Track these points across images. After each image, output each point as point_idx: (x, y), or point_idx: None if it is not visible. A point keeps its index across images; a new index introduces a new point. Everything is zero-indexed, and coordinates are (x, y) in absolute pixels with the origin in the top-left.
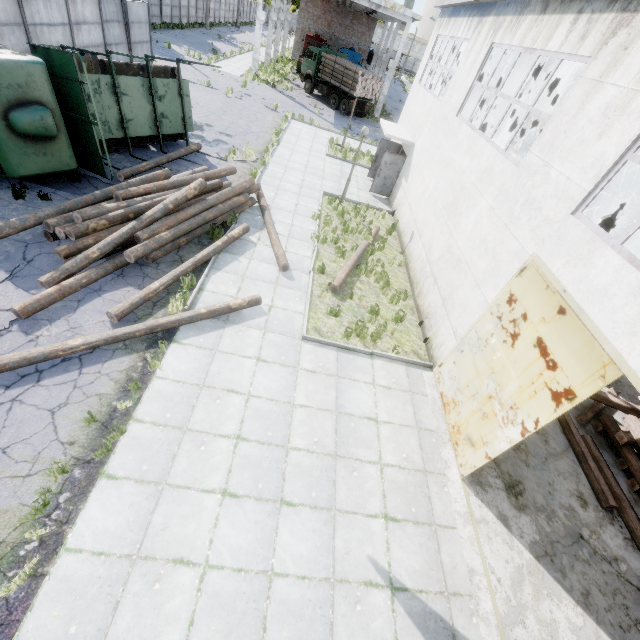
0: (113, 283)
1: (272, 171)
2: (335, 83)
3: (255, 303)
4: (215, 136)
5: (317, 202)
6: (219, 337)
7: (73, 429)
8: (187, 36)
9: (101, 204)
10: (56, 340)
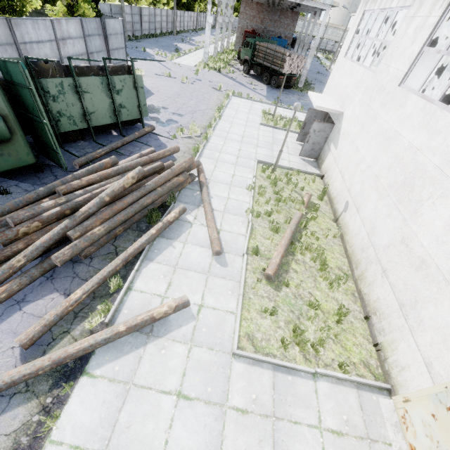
0: (39, 289)
1: (213, 144)
2: (267, 64)
3: (182, 307)
4: (168, 116)
5: (252, 171)
6: (138, 360)
7: None
8: (159, 42)
9: (43, 201)
10: None
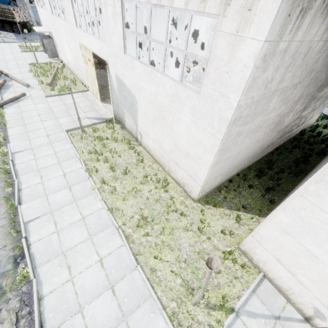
0: None
1: (0, 64)
2: (2, 18)
3: (24, 94)
4: None
5: (28, 68)
6: (18, 104)
7: None
8: None
9: None
10: None
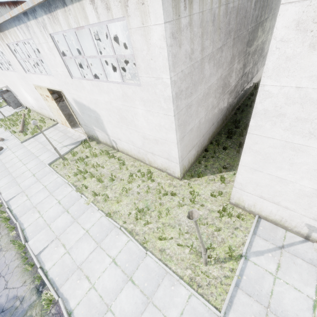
0: None
1: None
2: None
3: (1, 148)
4: None
5: None
6: None
7: None
8: None
9: None
10: None
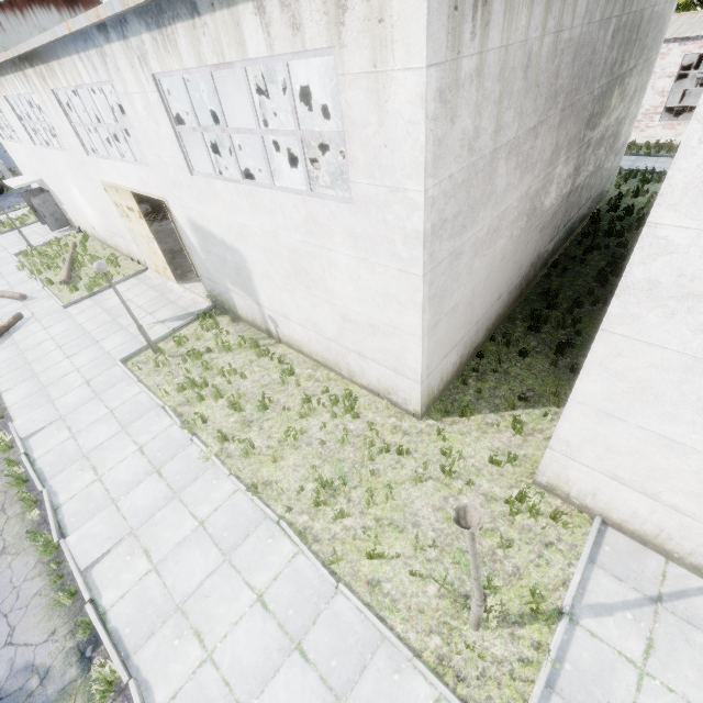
0: None
1: None
2: None
3: (19, 317)
4: None
5: (16, 262)
6: (12, 339)
7: None
8: None
9: None
10: None
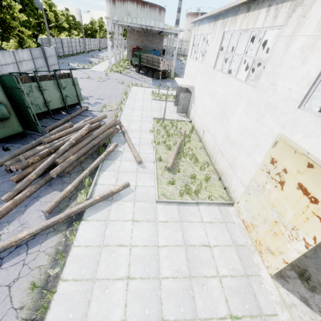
0: (45, 191)
1: (125, 112)
2: (149, 66)
3: (126, 186)
4: (95, 101)
5: (151, 123)
6: (109, 211)
7: (22, 296)
8: (77, 58)
9: (36, 148)
10: (12, 234)
